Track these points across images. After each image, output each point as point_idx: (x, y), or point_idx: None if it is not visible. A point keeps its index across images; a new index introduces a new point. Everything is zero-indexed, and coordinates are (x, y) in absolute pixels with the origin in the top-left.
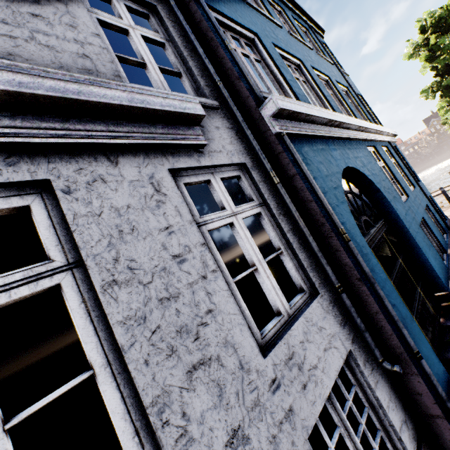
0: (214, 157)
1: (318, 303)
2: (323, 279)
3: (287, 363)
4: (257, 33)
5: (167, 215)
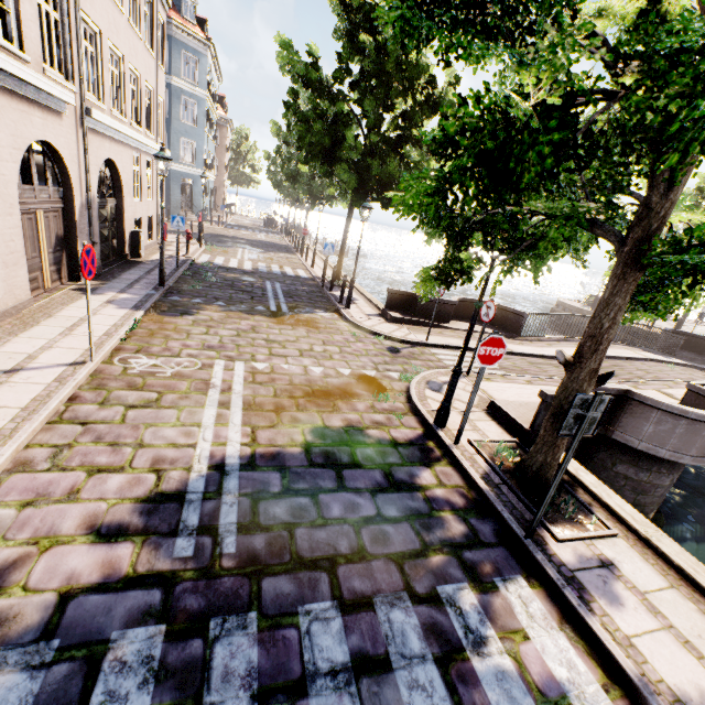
0: None
1: None
2: None
3: None
4: None
5: None
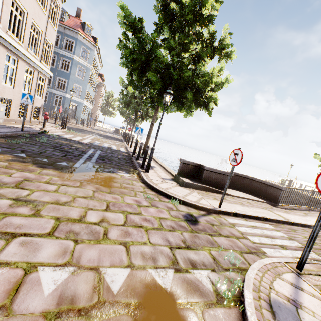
0: None
1: None
2: None
3: None
4: None
5: None
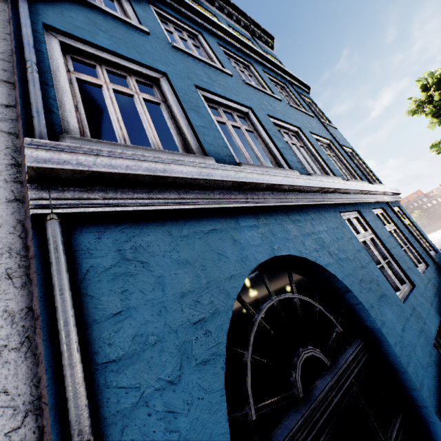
0: None
1: None
2: None
3: None
4: (167, 72)
5: None
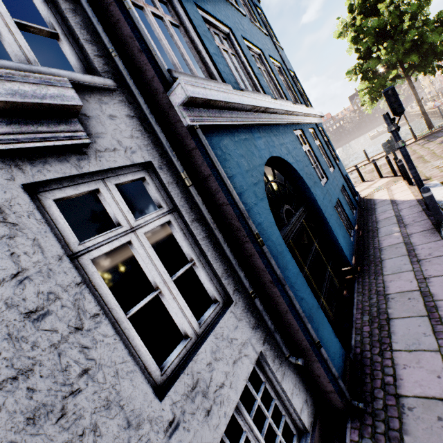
0: (105, 158)
1: (231, 313)
2: (239, 284)
3: (190, 395)
4: None
5: (18, 255)
